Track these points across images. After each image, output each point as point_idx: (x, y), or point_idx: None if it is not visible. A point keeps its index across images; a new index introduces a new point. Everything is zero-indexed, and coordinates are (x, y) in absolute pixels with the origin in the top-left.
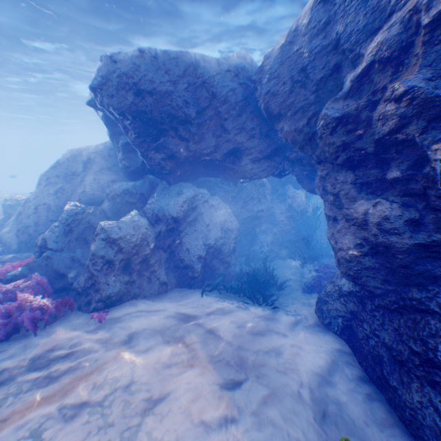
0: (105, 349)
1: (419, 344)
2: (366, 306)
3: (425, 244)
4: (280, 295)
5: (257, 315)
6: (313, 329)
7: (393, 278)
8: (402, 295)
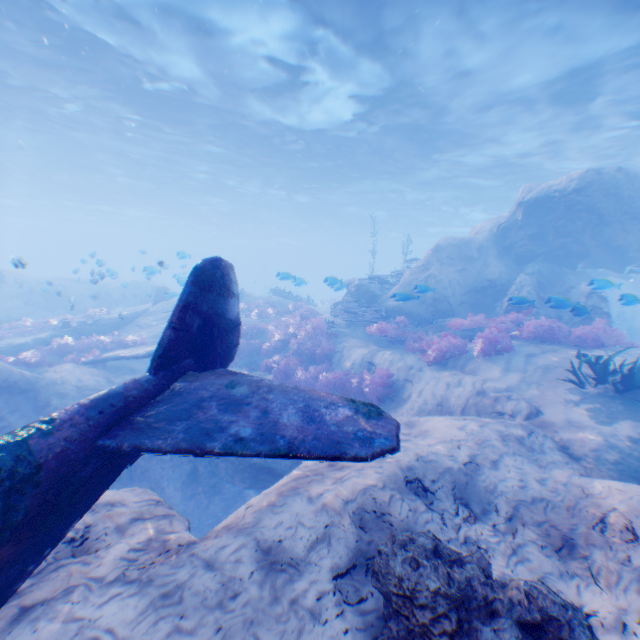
0: None
1: None
2: None
3: None
4: None
5: None
6: None
7: None
8: None
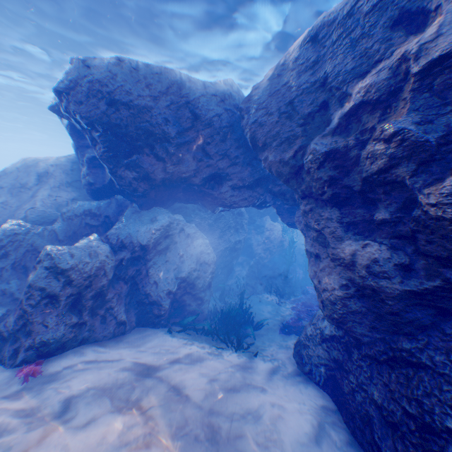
0: (25, 426)
1: (414, 404)
2: (352, 355)
3: (417, 291)
4: (257, 337)
5: (232, 365)
6: (294, 379)
7: (382, 325)
8: (391, 344)
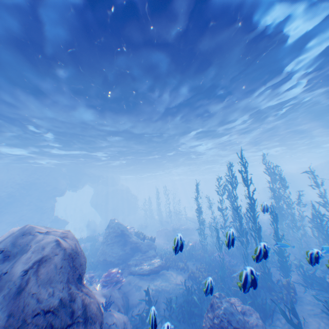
0: None
1: None
2: None
3: None
4: None
5: None
6: None
7: None
8: None
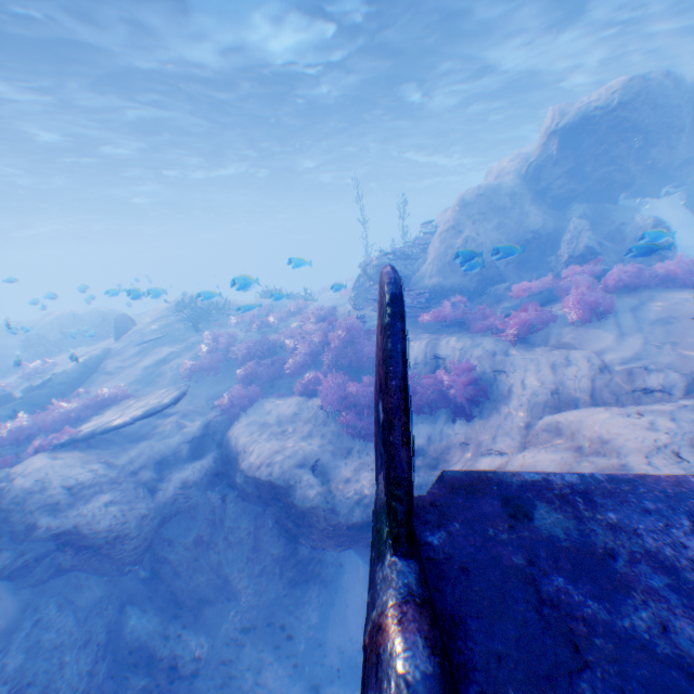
0: None
1: None
2: None
3: None
4: None
5: None
6: None
7: None
8: None
